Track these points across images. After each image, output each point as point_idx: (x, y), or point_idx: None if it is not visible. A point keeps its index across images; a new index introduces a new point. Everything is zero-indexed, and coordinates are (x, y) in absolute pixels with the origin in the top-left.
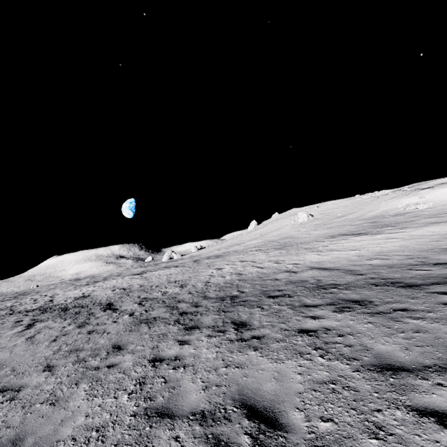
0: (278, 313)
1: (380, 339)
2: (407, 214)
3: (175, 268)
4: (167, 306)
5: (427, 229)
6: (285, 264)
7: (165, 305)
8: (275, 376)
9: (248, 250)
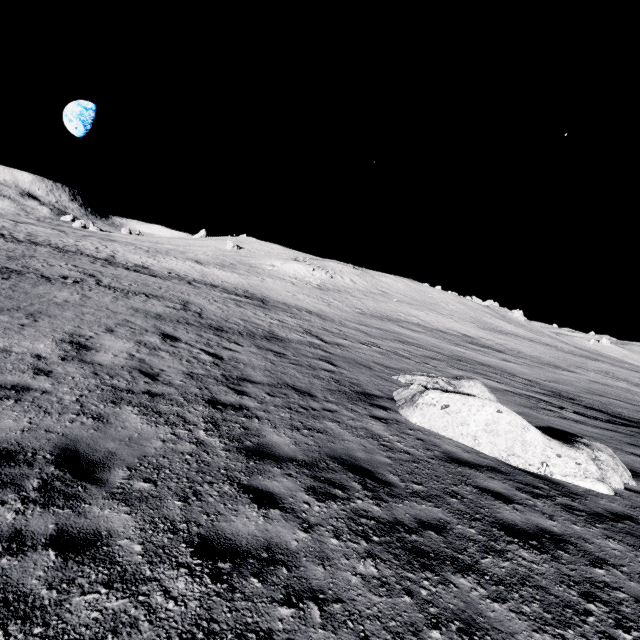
0: (38, 246)
1: (42, 250)
2: (256, 268)
3: (56, 231)
4: (1, 234)
5: (218, 271)
6: (112, 252)
7: (1, 234)
8: (1, 242)
9: (138, 246)
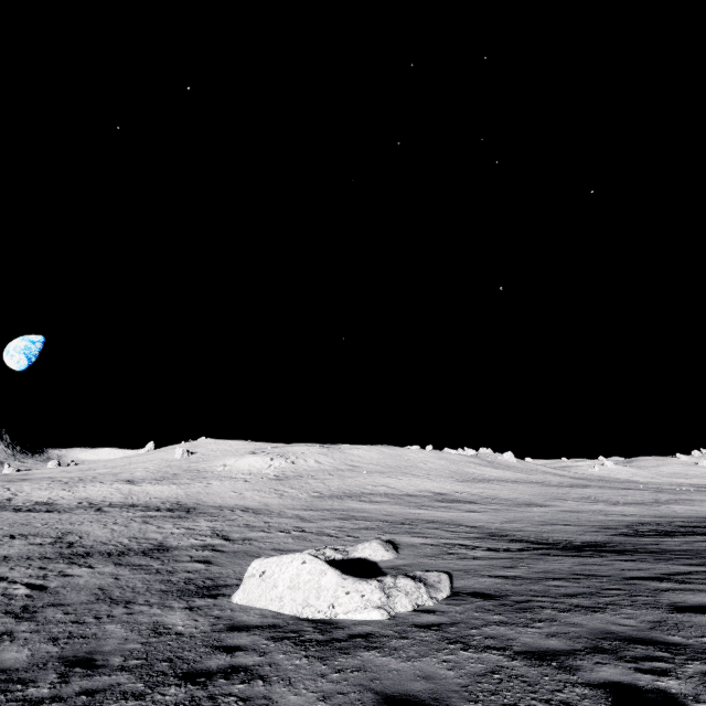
0: None
1: None
2: (204, 472)
3: None
4: None
5: (151, 487)
6: (12, 494)
7: None
8: None
9: (57, 479)
